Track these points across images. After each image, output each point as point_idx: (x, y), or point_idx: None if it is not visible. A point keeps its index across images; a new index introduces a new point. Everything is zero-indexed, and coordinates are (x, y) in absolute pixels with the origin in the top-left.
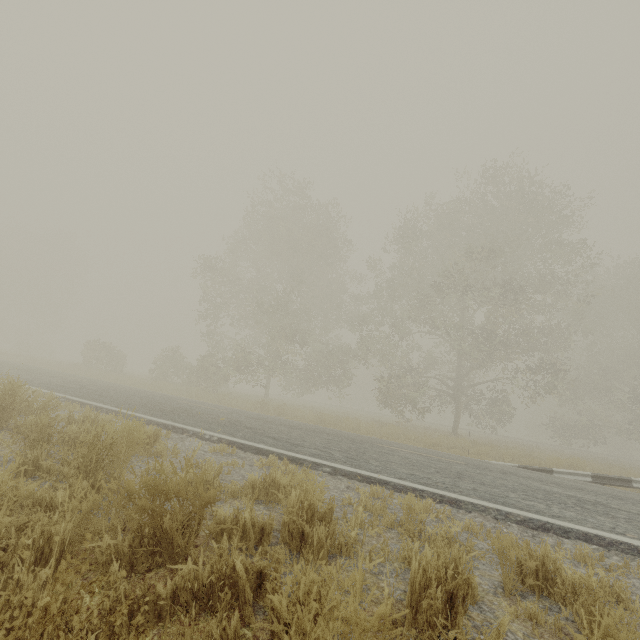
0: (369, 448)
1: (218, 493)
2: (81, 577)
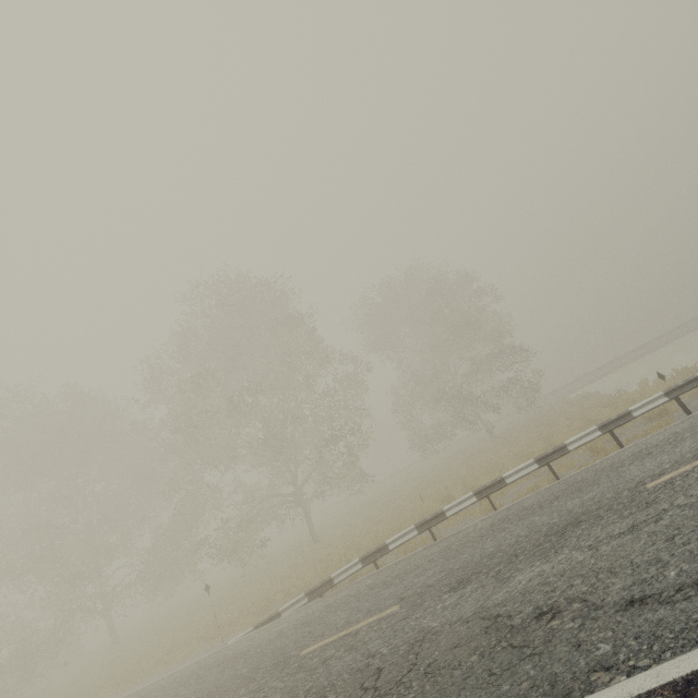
0: None
1: None
2: None
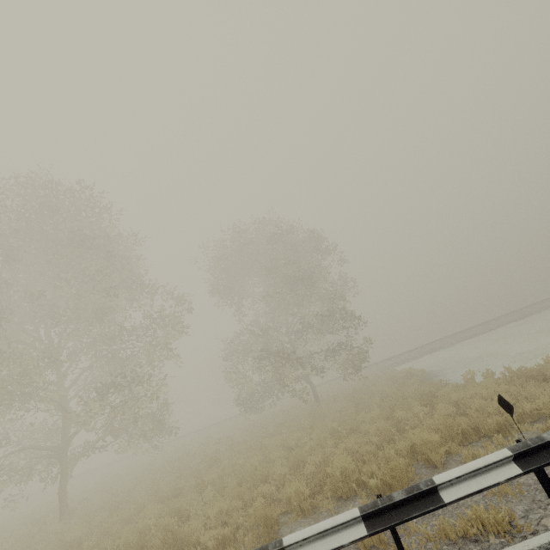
0: None
1: None
2: None
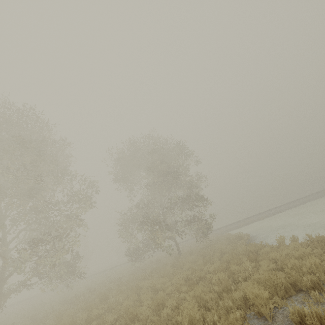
0: None
1: None
2: None
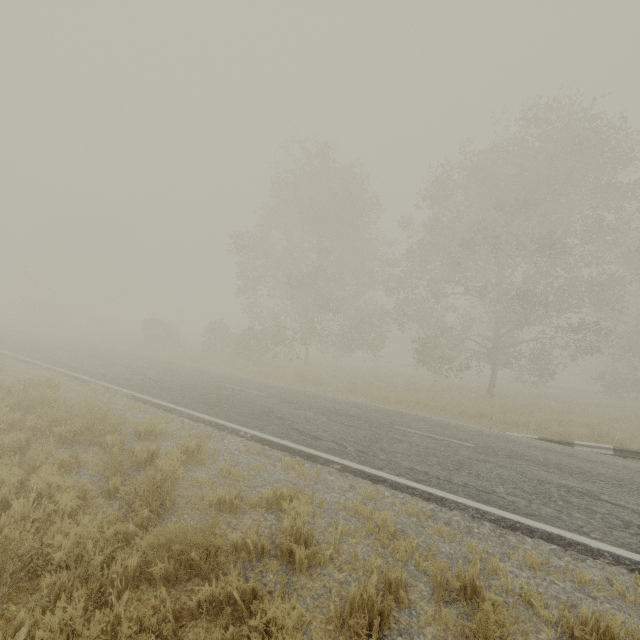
0: (384, 434)
1: (242, 503)
2: (149, 583)
